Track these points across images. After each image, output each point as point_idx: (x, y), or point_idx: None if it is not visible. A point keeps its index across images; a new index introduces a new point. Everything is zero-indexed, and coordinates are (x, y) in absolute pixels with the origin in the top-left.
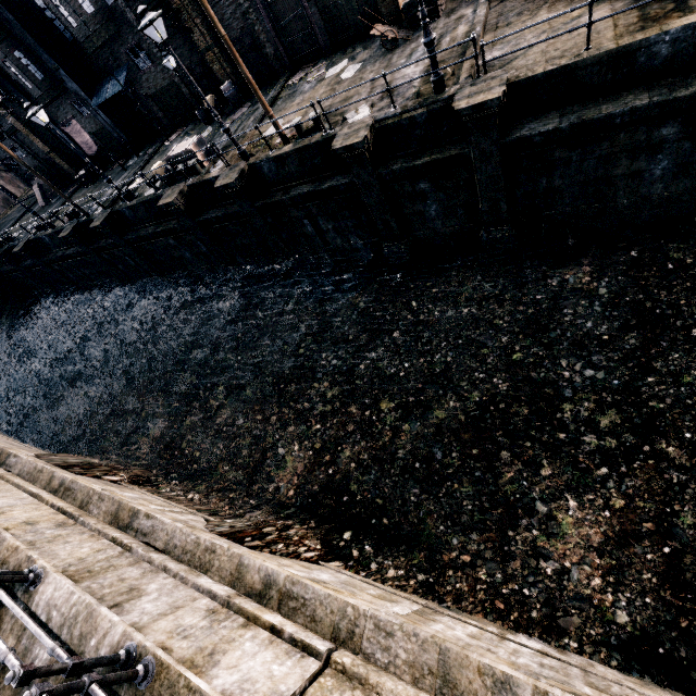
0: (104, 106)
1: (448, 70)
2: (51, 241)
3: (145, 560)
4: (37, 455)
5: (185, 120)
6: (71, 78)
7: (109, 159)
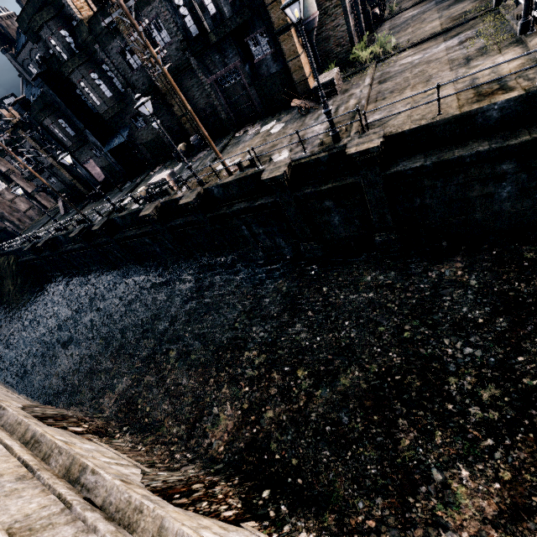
0: (112, 150)
1: (343, 127)
2: (64, 239)
3: (80, 519)
4: (24, 406)
5: (165, 158)
6: (92, 135)
7: (112, 184)
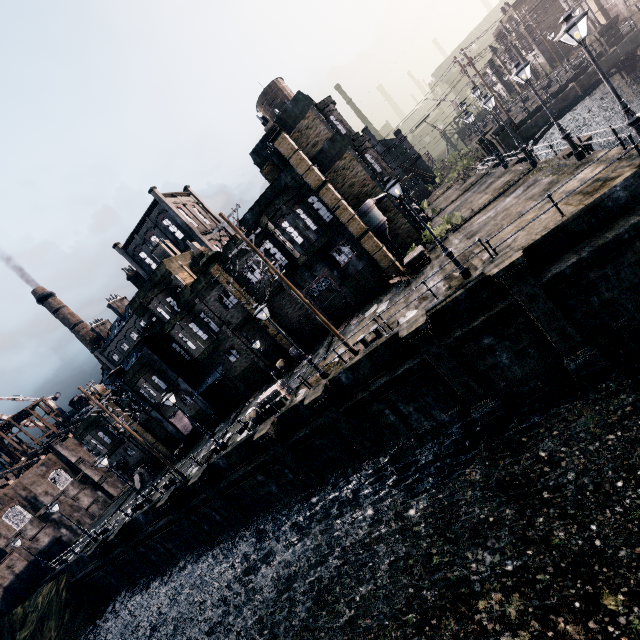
0: (203, 393)
1: None
2: (144, 519)
3: None
4: None
5: (260, 385)
6: (184, 381)
7: (199, 433)
